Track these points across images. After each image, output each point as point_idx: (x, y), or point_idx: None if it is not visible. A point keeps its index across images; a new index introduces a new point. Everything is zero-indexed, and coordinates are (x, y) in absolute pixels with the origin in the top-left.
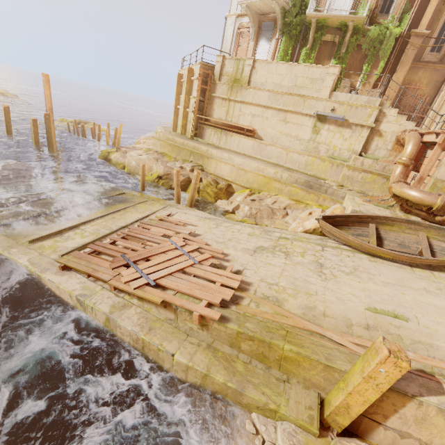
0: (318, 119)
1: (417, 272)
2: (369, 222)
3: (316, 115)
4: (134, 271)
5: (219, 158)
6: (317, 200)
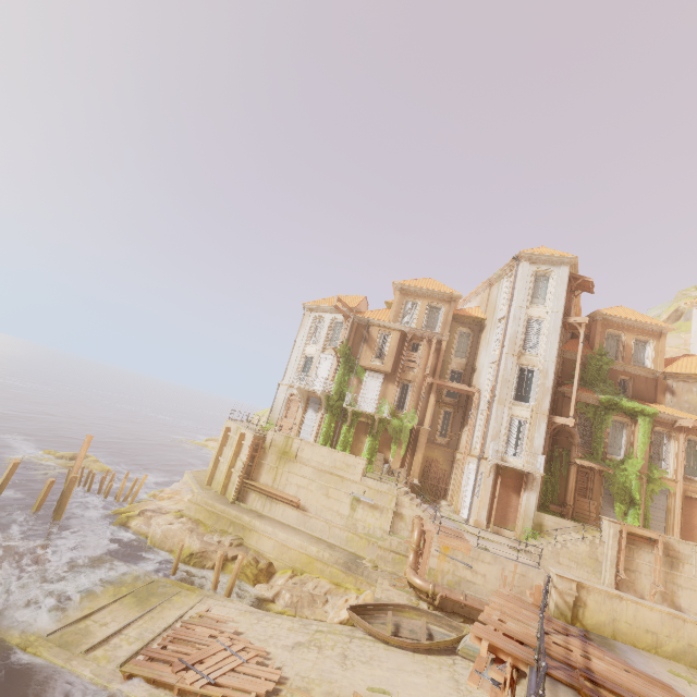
0: (354, 498)
1: (416, 656)
2: (388, 610)
3: (352, 495)
4: (195, 673)
5: (262, 532)
6: (355, 583)
